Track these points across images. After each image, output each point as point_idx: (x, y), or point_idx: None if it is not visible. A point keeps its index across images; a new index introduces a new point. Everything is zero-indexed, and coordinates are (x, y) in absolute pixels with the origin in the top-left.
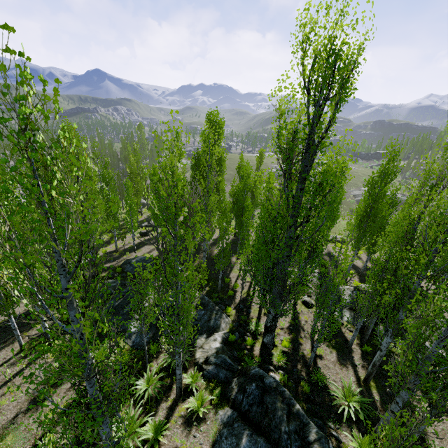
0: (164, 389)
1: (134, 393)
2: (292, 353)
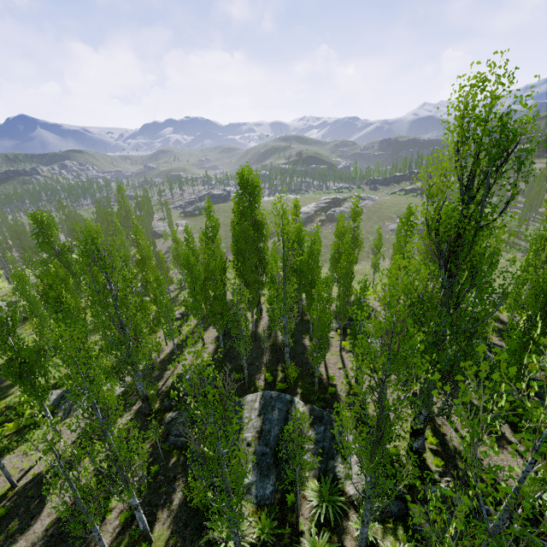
0: None
1: None
2: (443, 449)
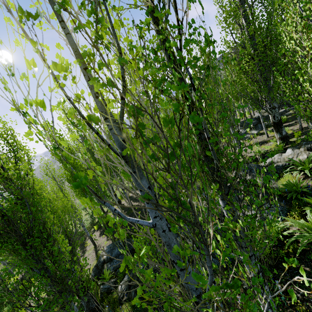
0: None
1: None
2: None
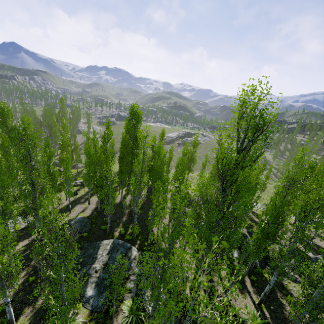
0: None
1: None
2: (211, 290)
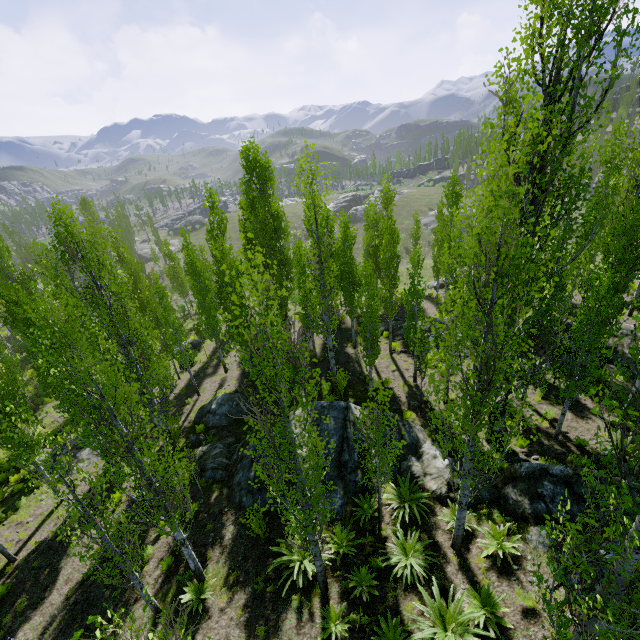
0: (429, 550)
1: (395, 576)
2: (524, 430)
